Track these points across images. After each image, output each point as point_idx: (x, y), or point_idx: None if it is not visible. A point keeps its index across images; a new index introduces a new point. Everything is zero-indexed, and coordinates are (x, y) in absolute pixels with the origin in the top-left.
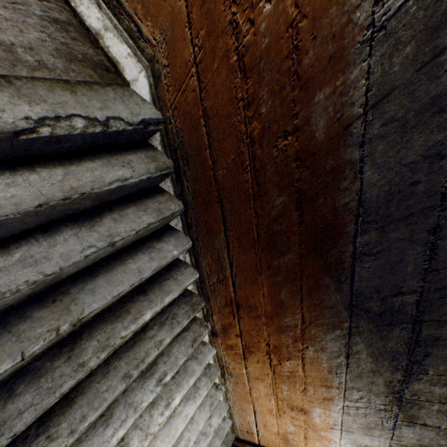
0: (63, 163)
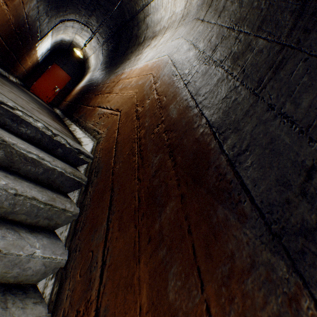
0: (10, 133)
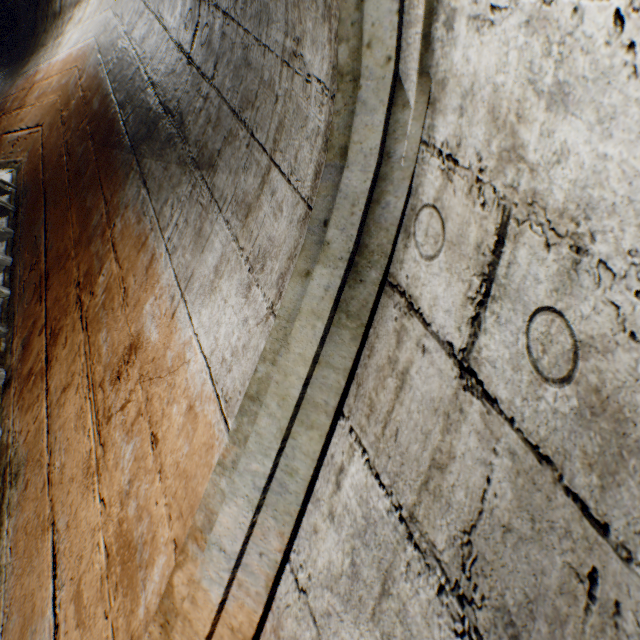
0: None
